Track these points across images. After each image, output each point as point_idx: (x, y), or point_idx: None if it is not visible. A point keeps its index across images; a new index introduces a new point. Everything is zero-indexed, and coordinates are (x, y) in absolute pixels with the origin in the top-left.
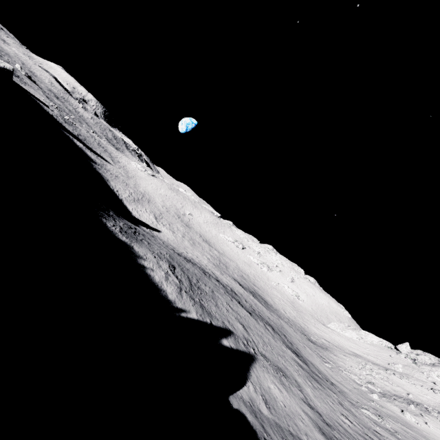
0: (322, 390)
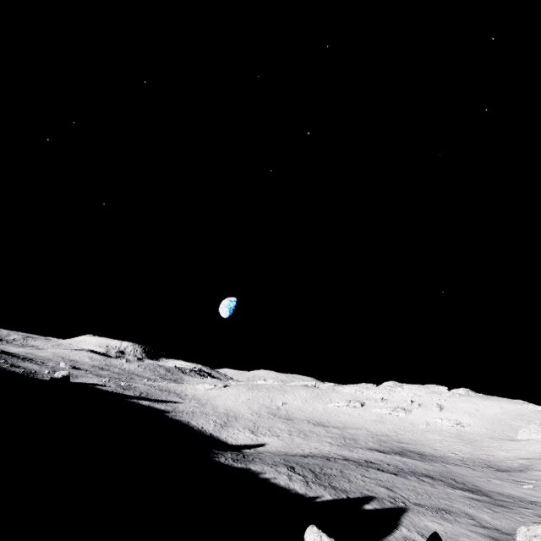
0: (509, 511)
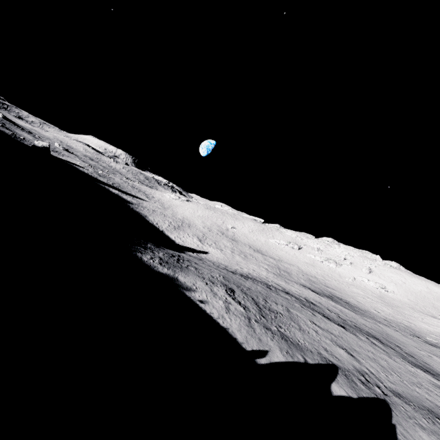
0: None
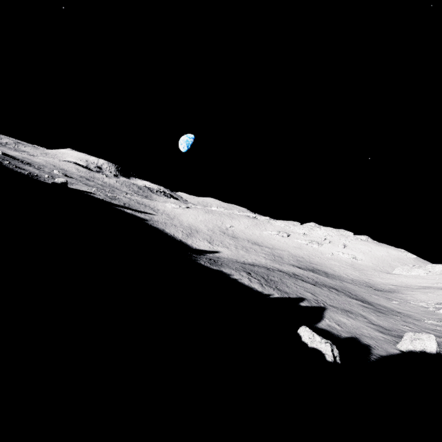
0: (386, 316)
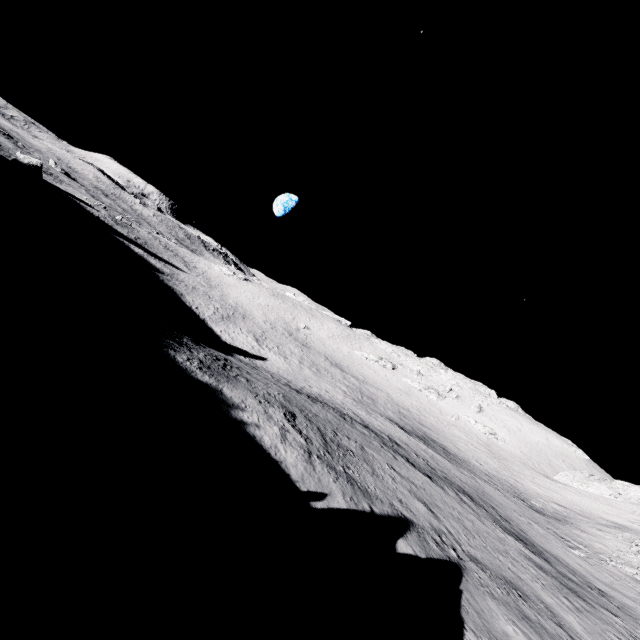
0: (593, 613)
